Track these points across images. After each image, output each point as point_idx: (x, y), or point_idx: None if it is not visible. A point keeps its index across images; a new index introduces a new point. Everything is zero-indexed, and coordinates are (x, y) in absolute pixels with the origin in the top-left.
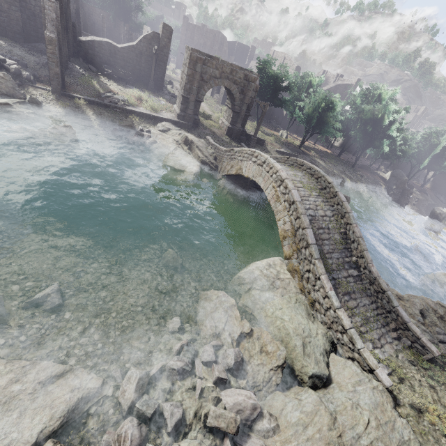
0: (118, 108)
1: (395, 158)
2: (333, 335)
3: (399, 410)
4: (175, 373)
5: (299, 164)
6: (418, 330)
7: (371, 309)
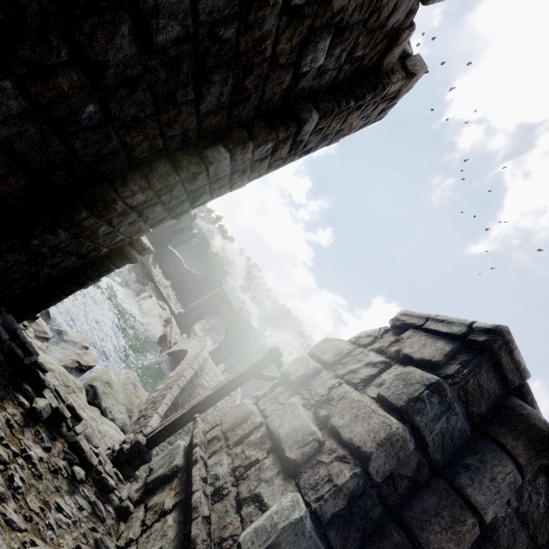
0: (149, 273)
1: None
2: None
3: None
4: None
5: None
6: None
7: None
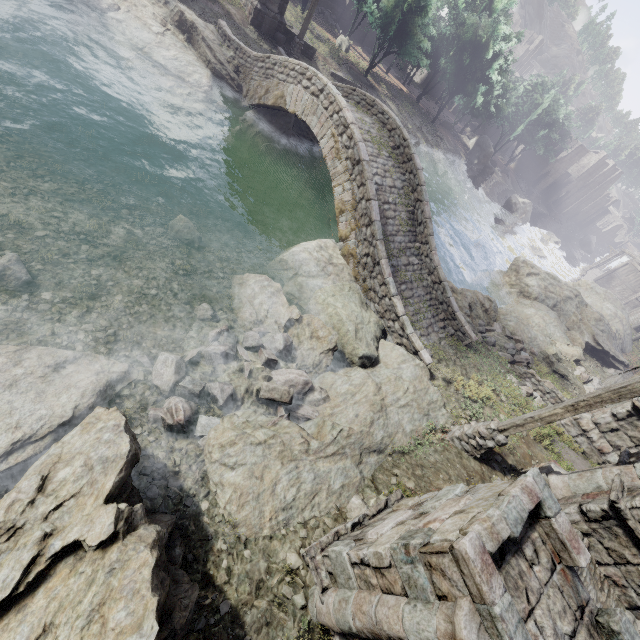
0: None
1: (487, 117)
2: (385, 324)
3: (433, 382)
4: (219, 357)
5: (368, 104)
6: (464, 319)
7: (425, 300)
